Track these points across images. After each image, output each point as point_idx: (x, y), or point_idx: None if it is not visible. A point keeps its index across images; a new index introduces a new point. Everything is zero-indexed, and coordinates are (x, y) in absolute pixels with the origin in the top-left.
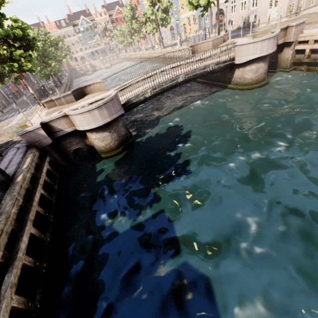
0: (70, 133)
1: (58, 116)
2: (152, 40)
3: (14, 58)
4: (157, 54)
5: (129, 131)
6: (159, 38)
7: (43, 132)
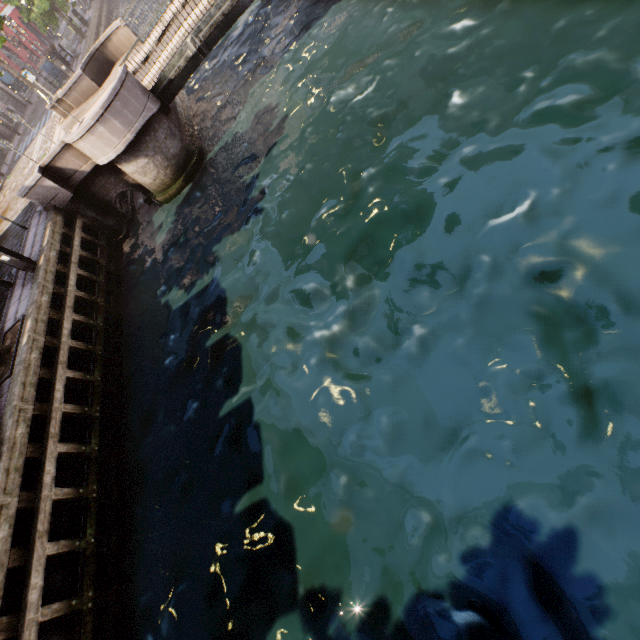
0: (95, 172)
1: (56, 149)
2: None
3: None
4: None
5: (194, 140)
6: None
7: (51, 183)
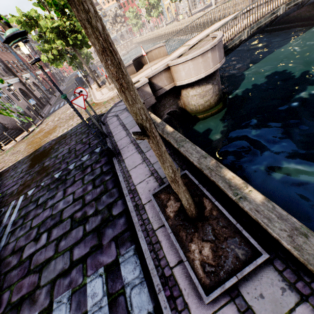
0: (165, 94)
1: (160, 69)
2: (167, 16)
3: (76, 30)
4: (184, 24)
5: None
6: (176, 11)
7: (149, 89)
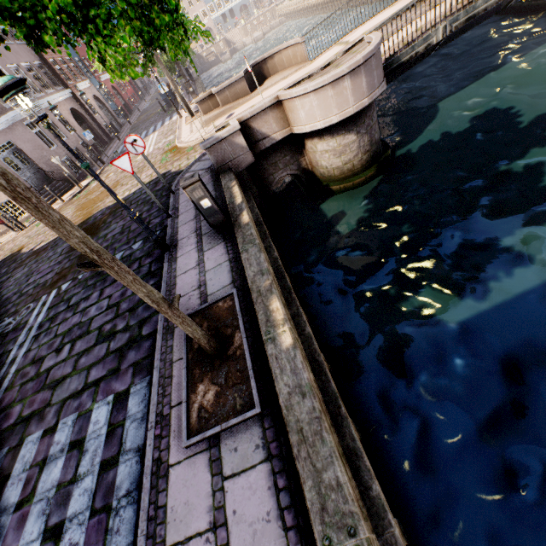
0: (276, 145)
1: (265, 104)
2: None
3: None
4: None
5: None
6: None
7: (242, 140)
